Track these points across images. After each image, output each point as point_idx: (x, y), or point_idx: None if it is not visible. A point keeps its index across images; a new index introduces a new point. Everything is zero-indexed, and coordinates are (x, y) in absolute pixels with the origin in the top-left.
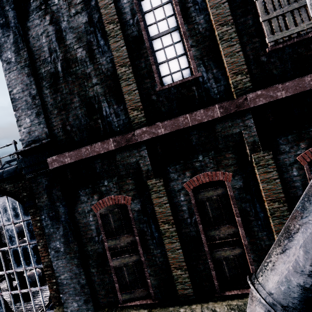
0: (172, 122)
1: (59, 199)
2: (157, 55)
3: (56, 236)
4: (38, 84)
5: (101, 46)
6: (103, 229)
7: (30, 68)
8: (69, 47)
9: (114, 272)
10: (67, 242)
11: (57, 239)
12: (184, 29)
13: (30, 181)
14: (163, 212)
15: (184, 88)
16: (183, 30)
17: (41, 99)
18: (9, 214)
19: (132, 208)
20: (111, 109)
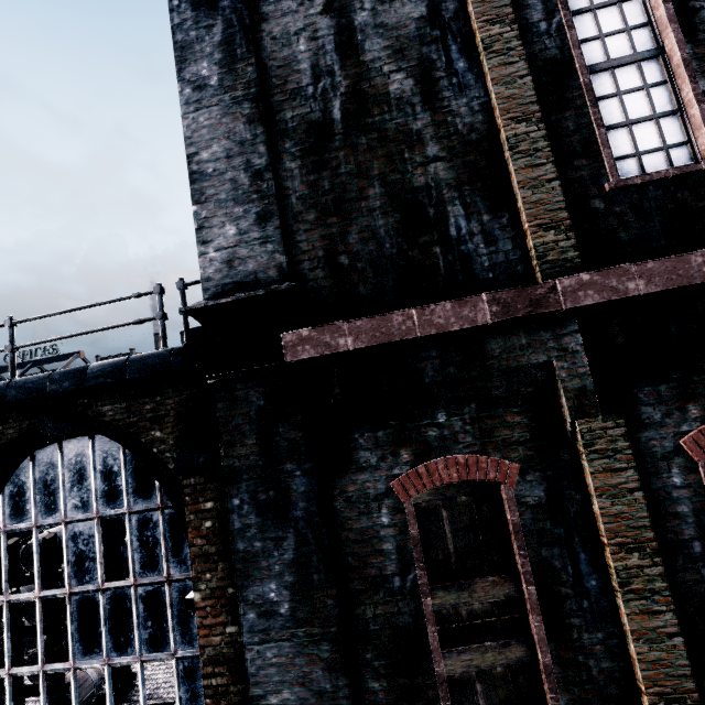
0: (669, 266)
1: (294, 453)
2: (601, 108)
3: (271, 565)
4: (271, 146)
5: (458, 72)
6: (421, 553)
7: (258, 105)
8: (369, 68)
9: (447, 697)
10: (304, 585)
11: (271, 573)
12: (686, 55)
13: (180, 399)
14: (625, 516)
15: (684, 190)
16: (682, 57)
17: (275, 182)
18: (89, 490)
19: (518, 496)
20: (473, 224)
